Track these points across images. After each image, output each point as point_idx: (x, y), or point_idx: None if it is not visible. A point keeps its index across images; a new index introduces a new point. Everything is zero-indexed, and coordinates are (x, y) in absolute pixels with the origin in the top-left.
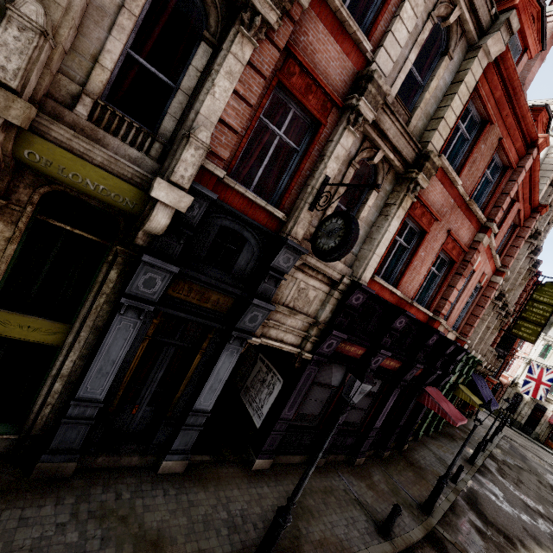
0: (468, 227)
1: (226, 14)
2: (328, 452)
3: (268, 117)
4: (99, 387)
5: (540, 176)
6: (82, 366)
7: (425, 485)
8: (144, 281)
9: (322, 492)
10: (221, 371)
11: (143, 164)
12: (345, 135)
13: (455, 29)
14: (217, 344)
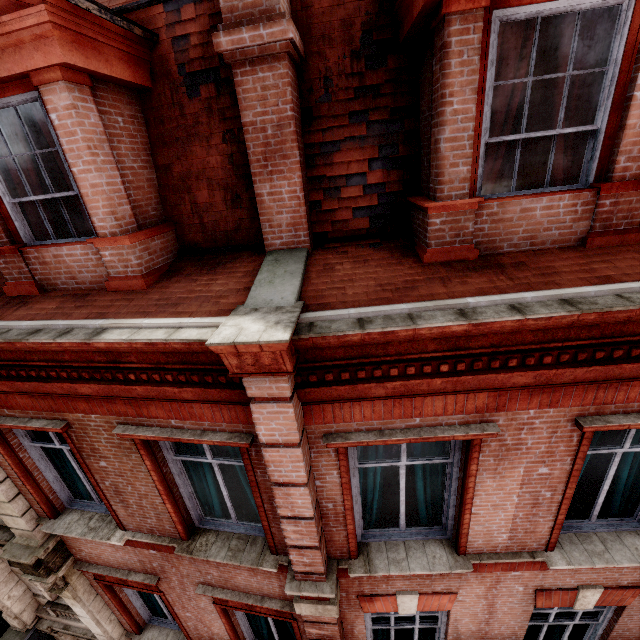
0: (253, 572)
1: None
2: None
3: None
4: None
5: None
6: None
7: None
8: None
9: None
10: None
11: None
12: None
13: None
14: None
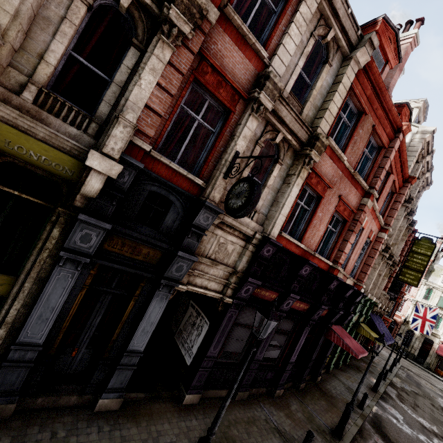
0: (355, 193)
1: (151, 27)
2: (251, 385)
3: (188, 106)
4: (39, 332)
5: (408, 155)
6: (25, 314)
7: (336, 412)
8: (81, 236)
9: (245, 422)
10: (152, 315)
11: (82, 140)
12: (250, 119)
13: (332, 45)
14: (148, 291)
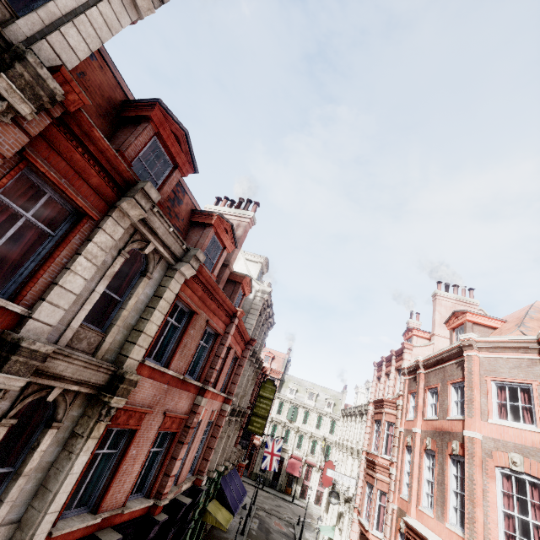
0: (187, 396)
1: None
2: None
3: None
4: None
5: (252, 313)
6: None
7: None
8: None
9: None
10: None
11: None
12: None
13: (153, 256)
14: None
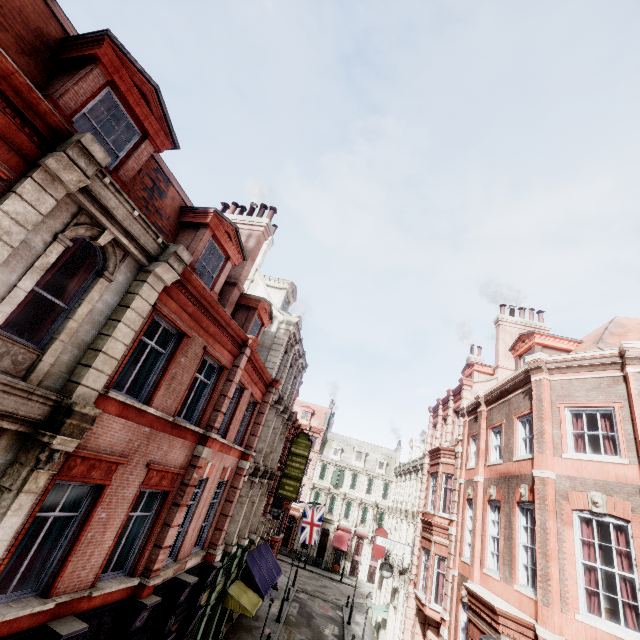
0: (182, 445)
1: None
2: None
3: None
4: None
5: (274, 349)
6: None
7: None
8: None
9: None
10: None
11: None
12: None
13: (113, 251)
14: None
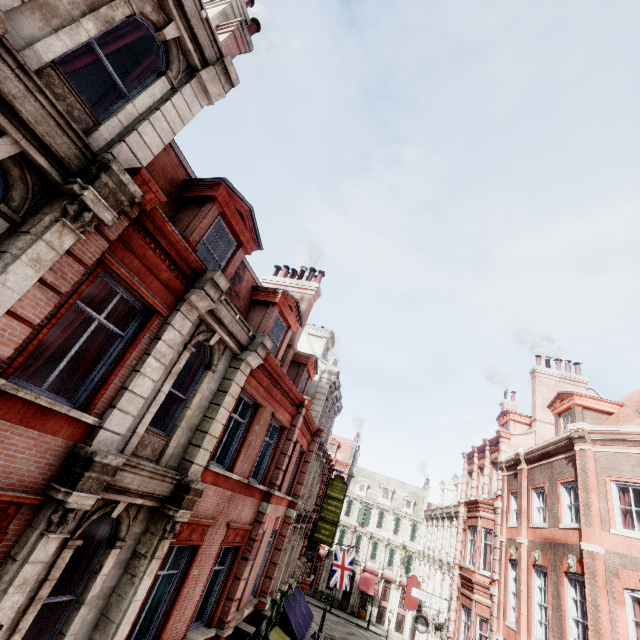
0: (252, 503)
1: None
2: None
3: None
4: None
5: (317, 398)
6: None
7: None
8: None
9: None
10: None
11: None
12: (41, 544)
13: (218, 347)
14: None
